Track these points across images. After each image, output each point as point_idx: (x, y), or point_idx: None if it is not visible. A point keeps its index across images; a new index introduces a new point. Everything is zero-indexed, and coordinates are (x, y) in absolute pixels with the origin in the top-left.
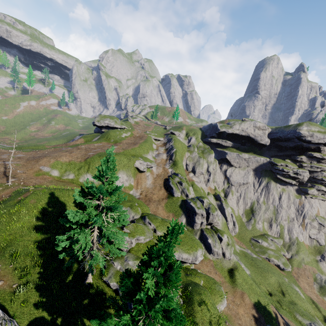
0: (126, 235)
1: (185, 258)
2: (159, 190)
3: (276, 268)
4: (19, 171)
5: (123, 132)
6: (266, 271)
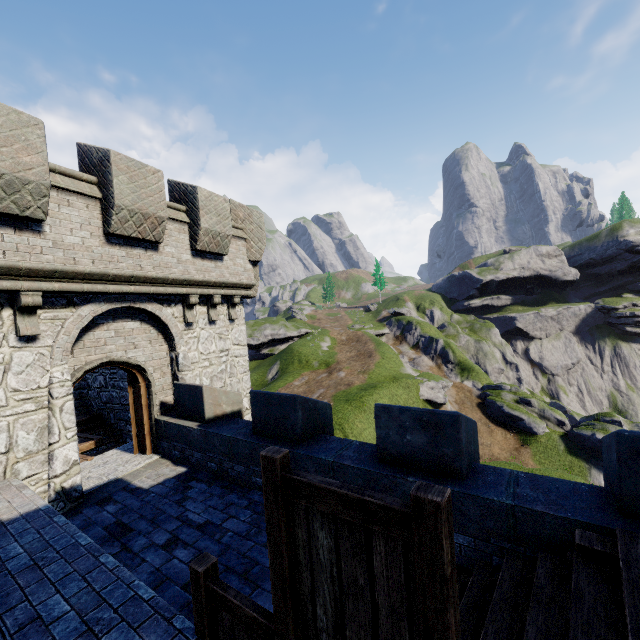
0: None
1: None
2: (490, 434)
3: None
4: None
5: (317, 340)
6: None
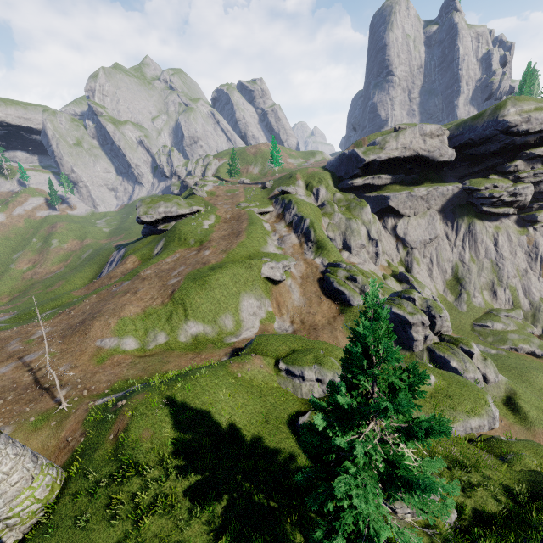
0: (440, 462)
1: (477, 426)
2: (319, 304)
3: (531, 357)
4: (62, 367)
5: (201, 219)
6: (525, 370)
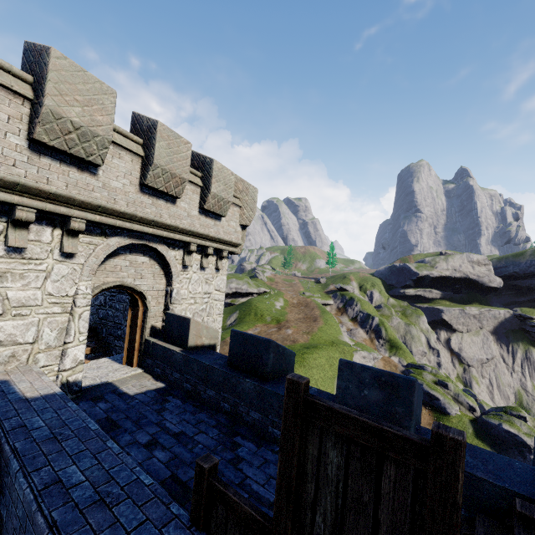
0: None
1: None
2: None
3: None
4: None
5: (272, 299)
6: None
